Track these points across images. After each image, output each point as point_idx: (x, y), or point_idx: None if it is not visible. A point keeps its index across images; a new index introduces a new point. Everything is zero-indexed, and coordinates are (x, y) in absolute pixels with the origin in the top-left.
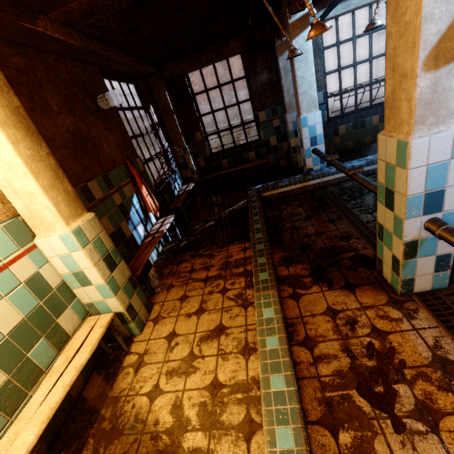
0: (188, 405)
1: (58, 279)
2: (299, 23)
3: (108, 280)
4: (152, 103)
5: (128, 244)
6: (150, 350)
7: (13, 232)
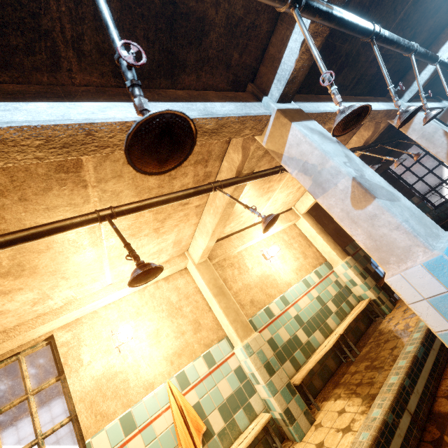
0: (411, 323)
1: (344, 284)
2: (446, 113)
3: (363, 282)
4: None
5: (373, 275)
6: (394, 316)
7: (326, 266)
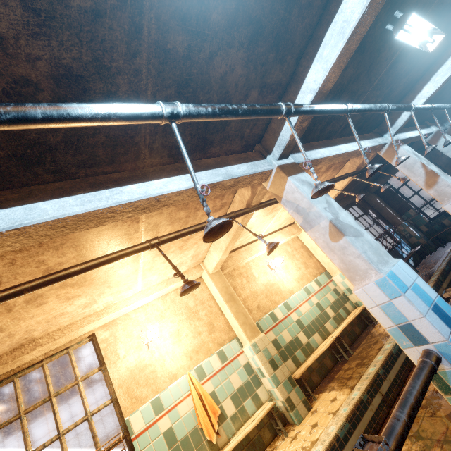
0: None
1: (342, 292)
2: (434, 138)
3: None
4: (370, 208)
5: None
6: None
7: (326, 275)
